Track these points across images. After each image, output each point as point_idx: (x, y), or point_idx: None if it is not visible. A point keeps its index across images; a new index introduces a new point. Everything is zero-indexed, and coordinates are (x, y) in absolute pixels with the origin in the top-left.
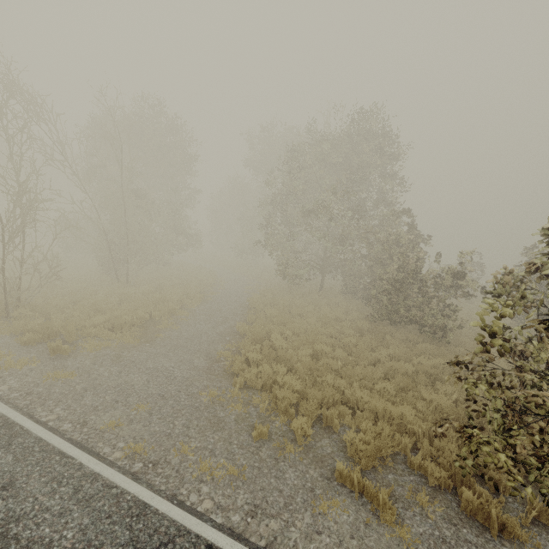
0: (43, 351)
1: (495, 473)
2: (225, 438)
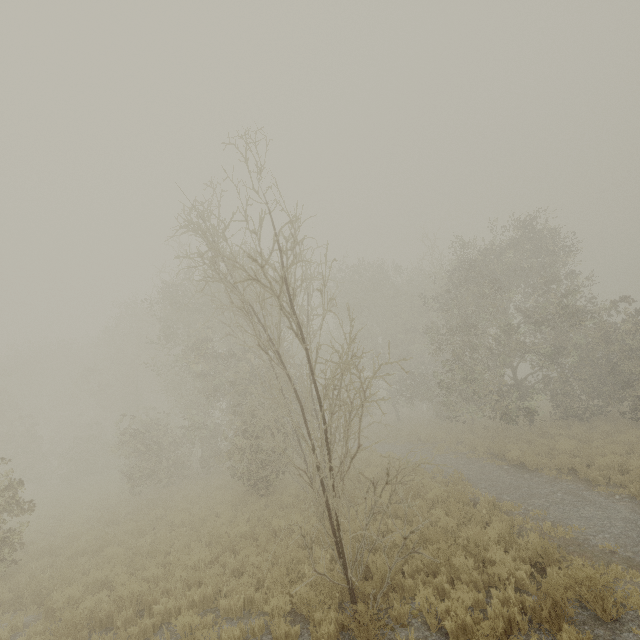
0: None
1: None
2: None
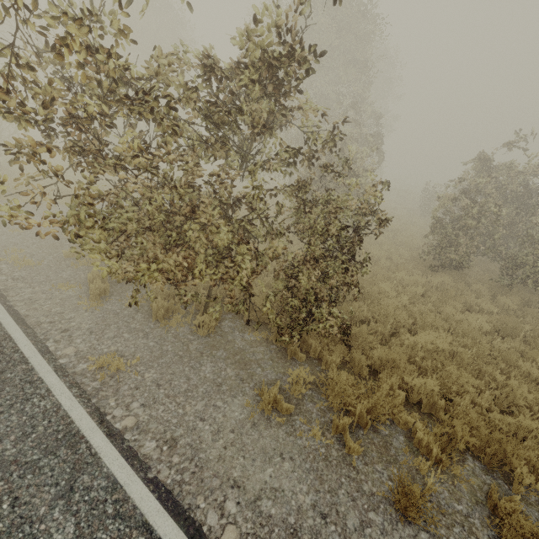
0: None
1: (204, 298)
2: (50, 253)
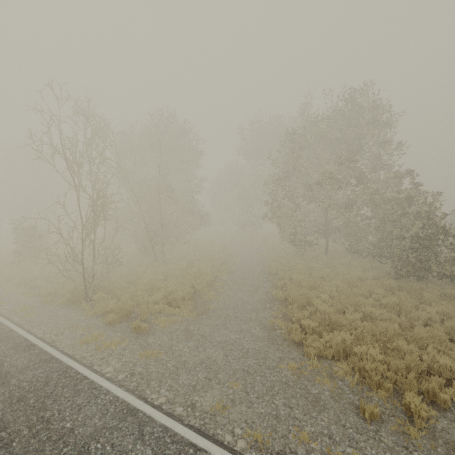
0: (125, 329)
1: None
2: (334, 420)
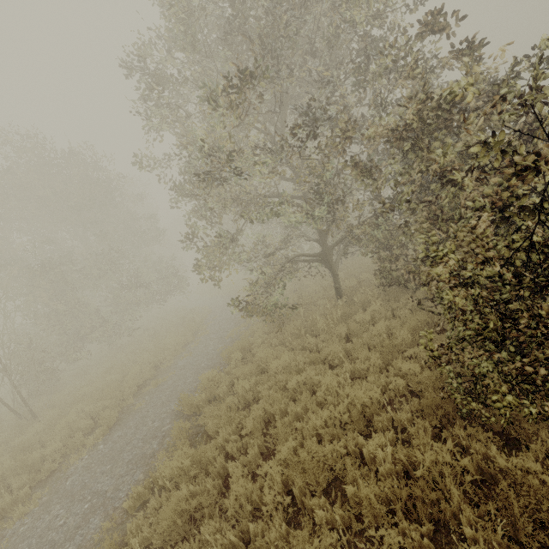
0: None
1: None
2: None
